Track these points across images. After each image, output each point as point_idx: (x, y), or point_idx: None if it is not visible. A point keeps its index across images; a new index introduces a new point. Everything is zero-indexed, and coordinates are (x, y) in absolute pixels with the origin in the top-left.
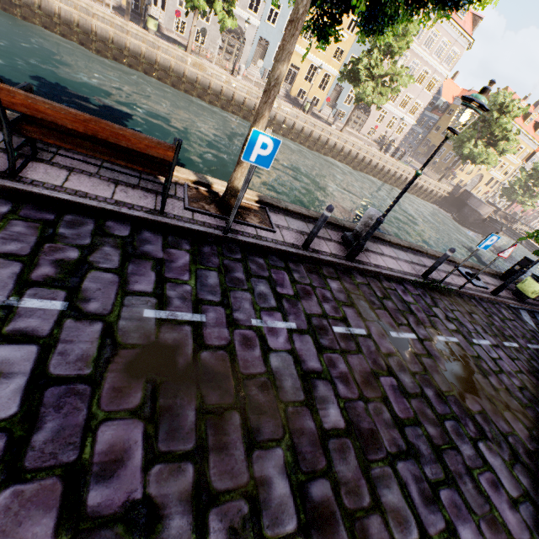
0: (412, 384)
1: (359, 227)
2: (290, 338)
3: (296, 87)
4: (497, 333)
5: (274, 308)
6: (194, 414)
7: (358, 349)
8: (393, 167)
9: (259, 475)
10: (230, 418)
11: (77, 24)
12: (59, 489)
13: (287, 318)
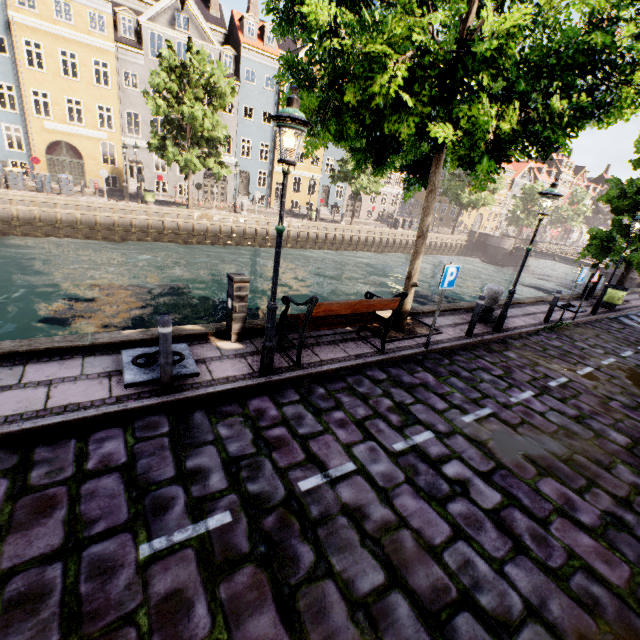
0: (628, 400)
1: (487, 303)
2: (539, 401)
3: (288, 200)
4: (627, 343)
5: (508, 386)
6: (563, 464)
7: (577, 392)
8: (409, 237)
9: (629, 482)
10: (579, 460)
11: (80, 222)
12: (567, 521)
13: (522, 390)
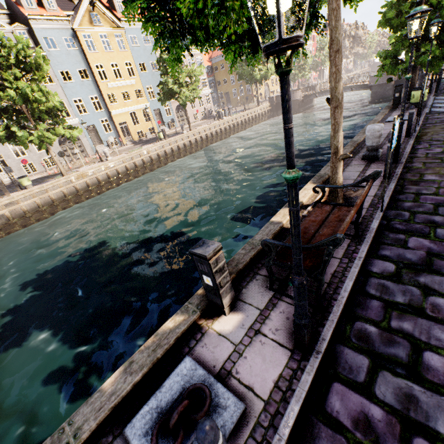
0: None
1: (373, 143)
2: None
3: (134, 133)
4: None
5: None
6: None
7: None
8: (233, 121)
9: None
10: None
11: None
12: None
13: None
